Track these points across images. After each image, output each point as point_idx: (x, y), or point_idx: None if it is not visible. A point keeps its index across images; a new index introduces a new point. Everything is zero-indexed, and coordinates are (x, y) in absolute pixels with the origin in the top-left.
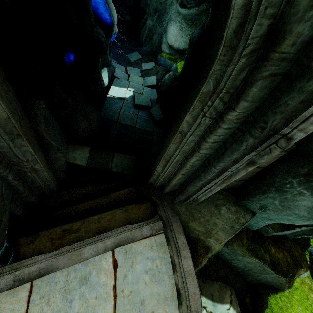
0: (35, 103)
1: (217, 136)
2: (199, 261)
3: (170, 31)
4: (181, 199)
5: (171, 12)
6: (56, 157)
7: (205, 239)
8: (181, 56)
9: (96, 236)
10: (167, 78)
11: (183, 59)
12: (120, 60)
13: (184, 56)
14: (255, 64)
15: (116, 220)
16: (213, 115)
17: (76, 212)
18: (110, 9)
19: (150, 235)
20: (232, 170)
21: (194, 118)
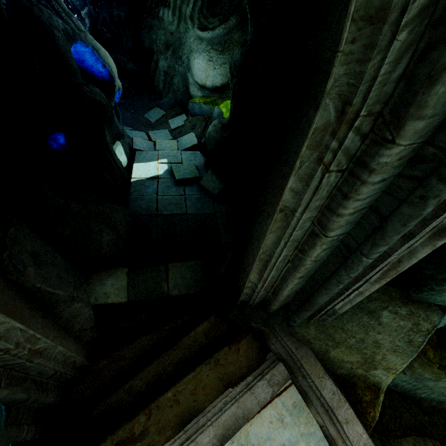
0: (7, 235)
1: (361, 200)
2: (371, 417)
3: (195, 66)
4: (305, 318)
5: (190, 41)
6: (72, 312)
7: (366, 373)
8: (221, 96)
9: (179, 433)
10: (212, 131)
11: (225, 98)
12: (136, 126)
13: (224, 94)
14: (430, 36)
15: (205, 387)
16: (343, 165)
17: (132, 395)
18: (103, 57)
19: (273, 398)
20: (400, 252)
21: (305, 179)
